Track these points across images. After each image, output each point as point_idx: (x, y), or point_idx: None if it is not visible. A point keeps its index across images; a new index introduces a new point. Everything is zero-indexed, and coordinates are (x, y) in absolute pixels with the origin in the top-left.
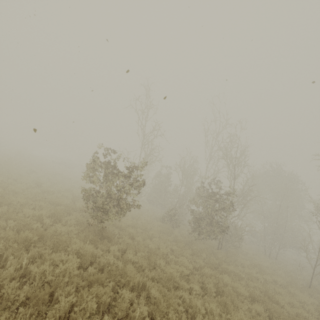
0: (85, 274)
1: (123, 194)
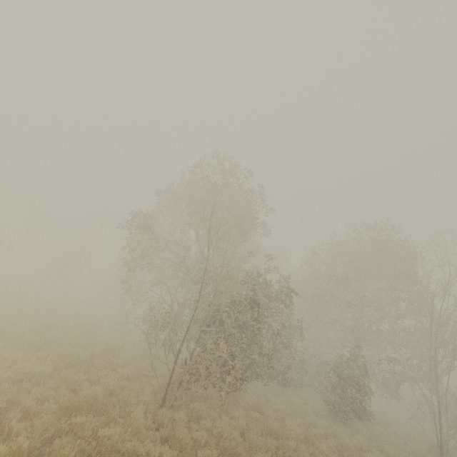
0: None
1: None
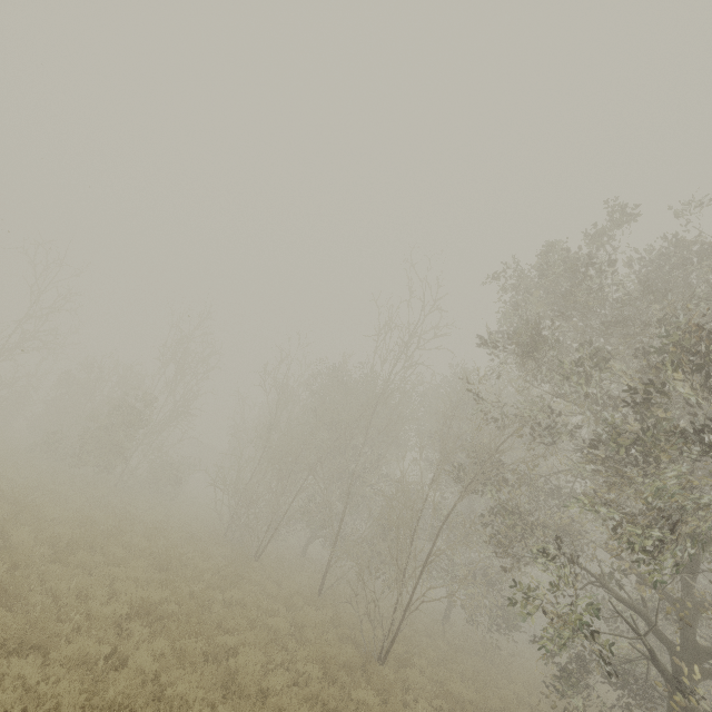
0: None
1: None
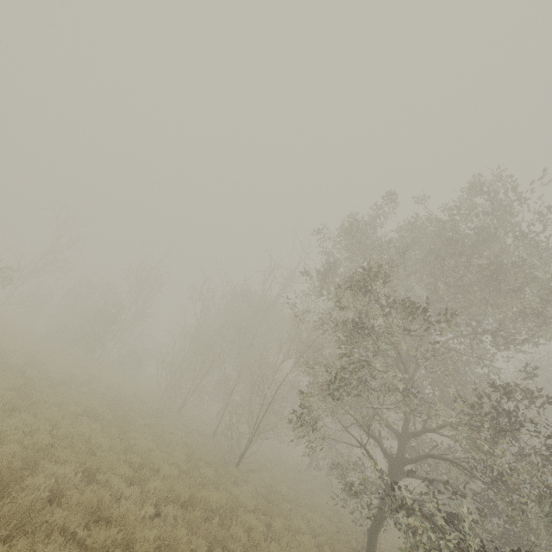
0: None
1: None
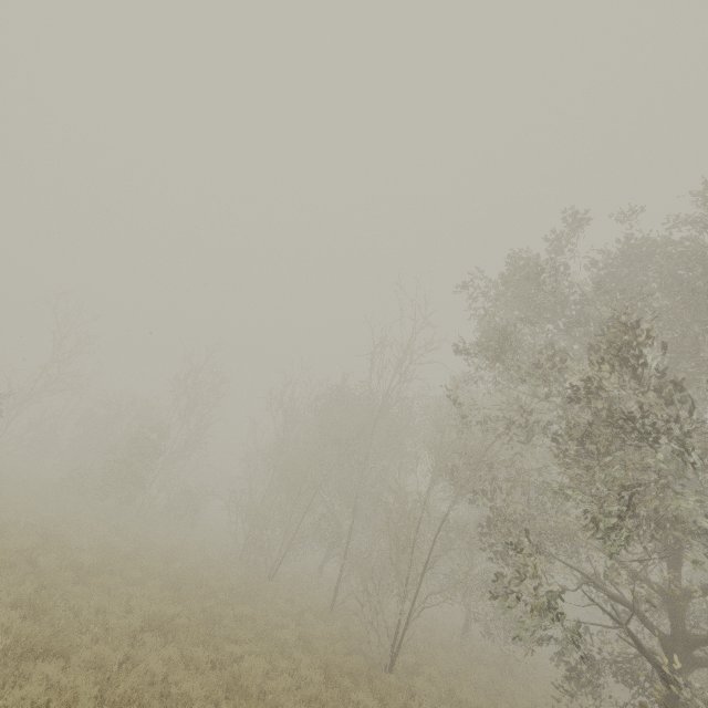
0: None
1: None
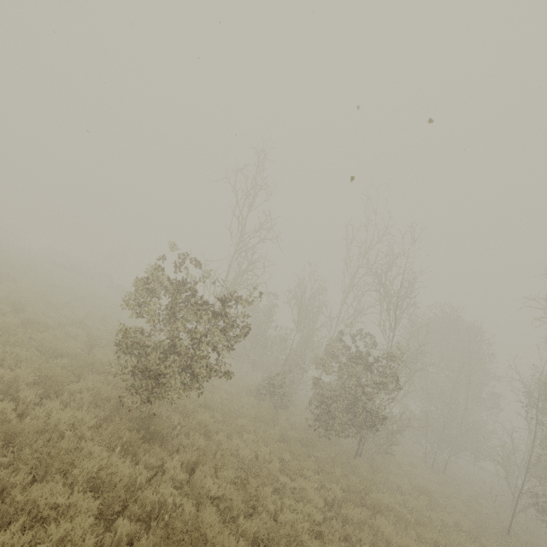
0: (108, 538)
1: (202, 348)
